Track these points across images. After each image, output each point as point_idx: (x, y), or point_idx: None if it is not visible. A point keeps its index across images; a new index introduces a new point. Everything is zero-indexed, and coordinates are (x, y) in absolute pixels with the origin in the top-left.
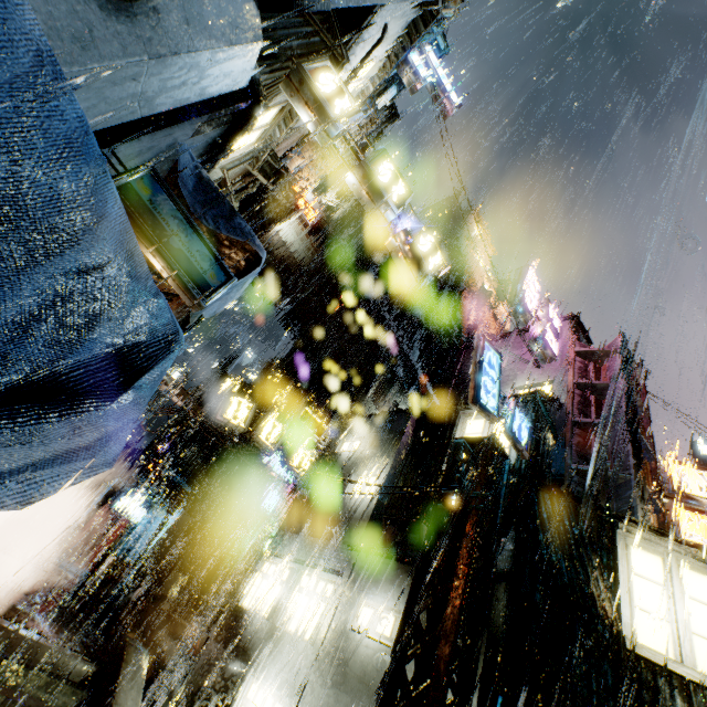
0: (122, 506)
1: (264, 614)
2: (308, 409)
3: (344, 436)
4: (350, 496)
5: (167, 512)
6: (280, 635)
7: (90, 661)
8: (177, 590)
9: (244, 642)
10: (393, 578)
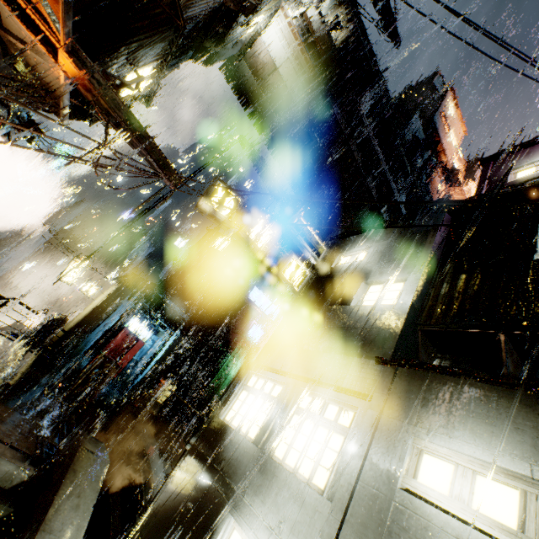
0: (132, 325)
1: (250, 435)
2: (302, 218)
3: (341, 251)
4: (362, 305)
5: (168, 334)
6: (272, 469)
7: (30, 462)
8: (165, 396)
9: (224, 466)
10: (492, 413)
